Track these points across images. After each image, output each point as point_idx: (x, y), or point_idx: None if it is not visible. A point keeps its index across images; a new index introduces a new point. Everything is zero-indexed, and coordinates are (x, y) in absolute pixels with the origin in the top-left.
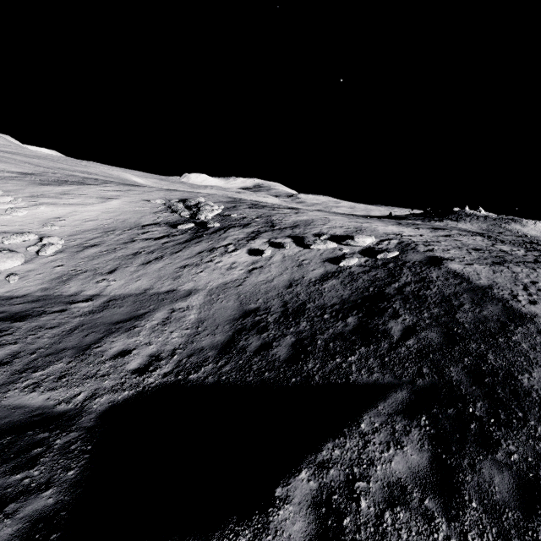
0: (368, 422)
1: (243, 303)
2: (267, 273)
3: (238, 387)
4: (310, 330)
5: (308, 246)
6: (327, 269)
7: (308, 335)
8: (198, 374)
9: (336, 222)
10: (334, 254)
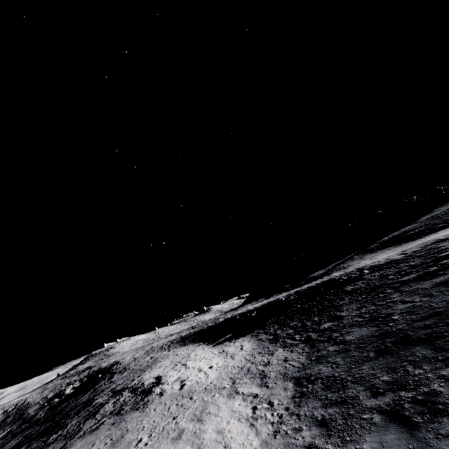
0: (1, 431)
1: None
2: None
3: None
4: None
5: None
6: None
7: None
8: None
9: None
10: None
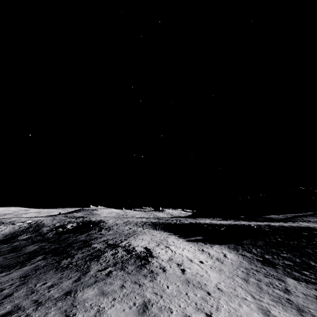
0: (25, 234)
1: (3, 234)
2: (6, 230)
3: (8, 238)
4: (18, 233)
5: (15, 224)
6: (20, 227)
7: (17, 233)
8: (0, 240)
9: (22, 219)
10: (22, 225)
